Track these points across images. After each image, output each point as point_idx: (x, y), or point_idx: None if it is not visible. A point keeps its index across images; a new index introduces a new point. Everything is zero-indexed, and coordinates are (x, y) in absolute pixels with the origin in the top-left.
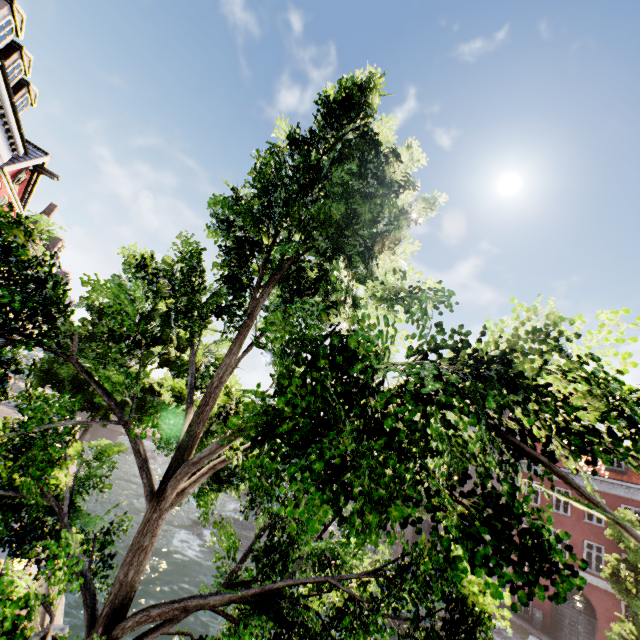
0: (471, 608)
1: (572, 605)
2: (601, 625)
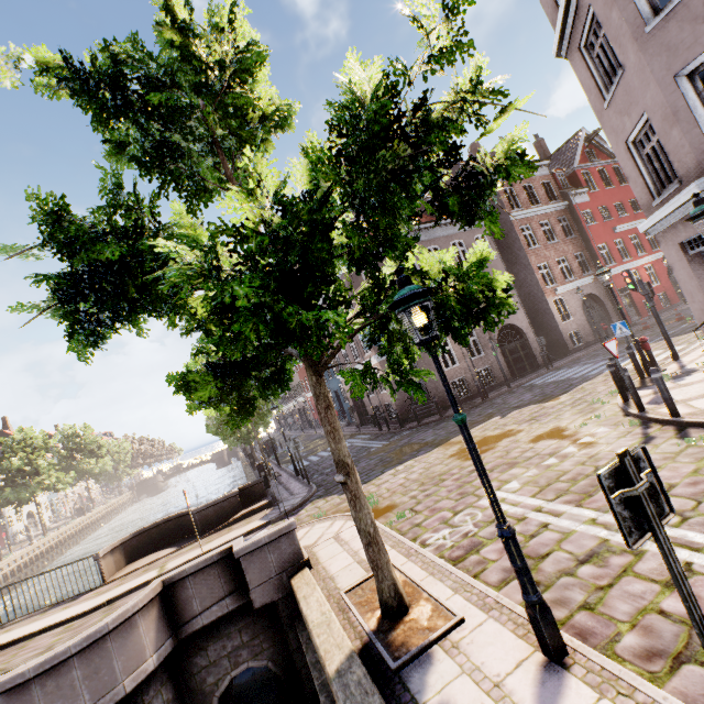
0: None
1: None
2: None
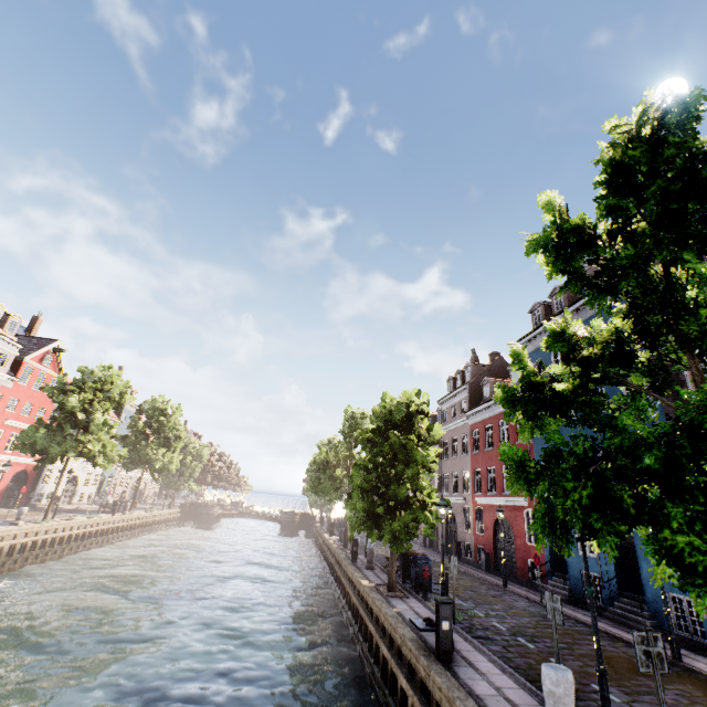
0: None
1: (505, 535)
2: (516, 542)
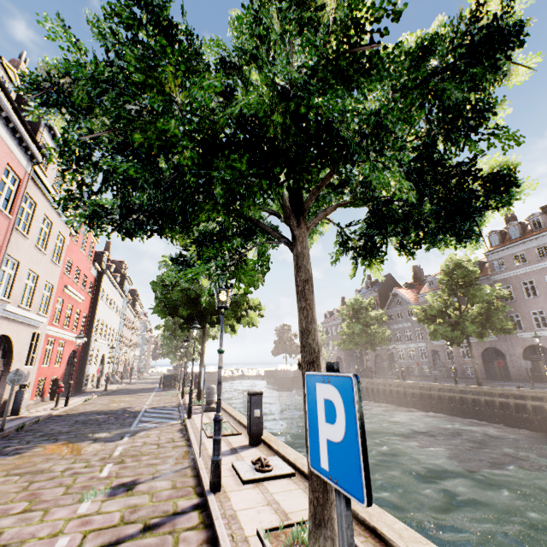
0: (502, 6)
1: None
2: None
